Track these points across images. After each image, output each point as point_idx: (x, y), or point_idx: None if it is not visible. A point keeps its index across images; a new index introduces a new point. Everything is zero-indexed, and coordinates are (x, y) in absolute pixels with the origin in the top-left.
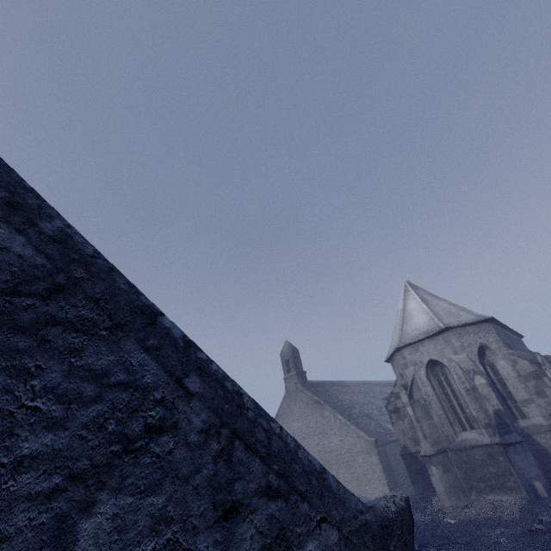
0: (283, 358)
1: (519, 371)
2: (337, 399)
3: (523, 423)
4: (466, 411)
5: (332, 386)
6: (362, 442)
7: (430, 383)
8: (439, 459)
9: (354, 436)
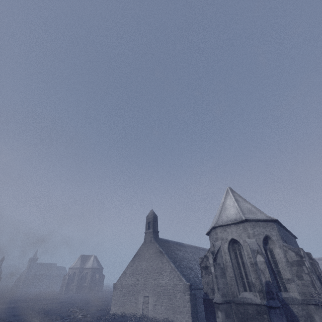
0: (147, 220)
1: (288, 258)
2: (174, 253)
3: (284, 294)
4: (248, 278)
5: (174, 244)
6: (181, 284)
7: (229, 254)
8: (224, 307)
9: (178, 279)
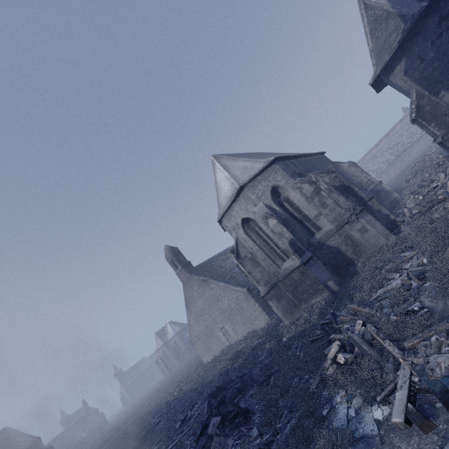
0: (168, 260)
1: (306, 194)
2: (220, 268)
3: (319, 235)
4: (280, 247)
5: (218, 257)
6: (240, 295)
7: (250, 237)
8: (272, 293)
9: (234, 292)
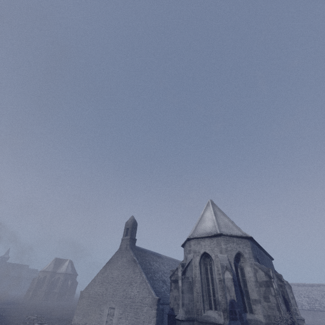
0: (126, 226)
1: (257, 278)
2: (149, 264)
3: (249, 316)
4: (215, 295)
5: (151, 254)
6: (150, 298)
7: (200, 268)
8: (186, 324)
9: (147, 291)
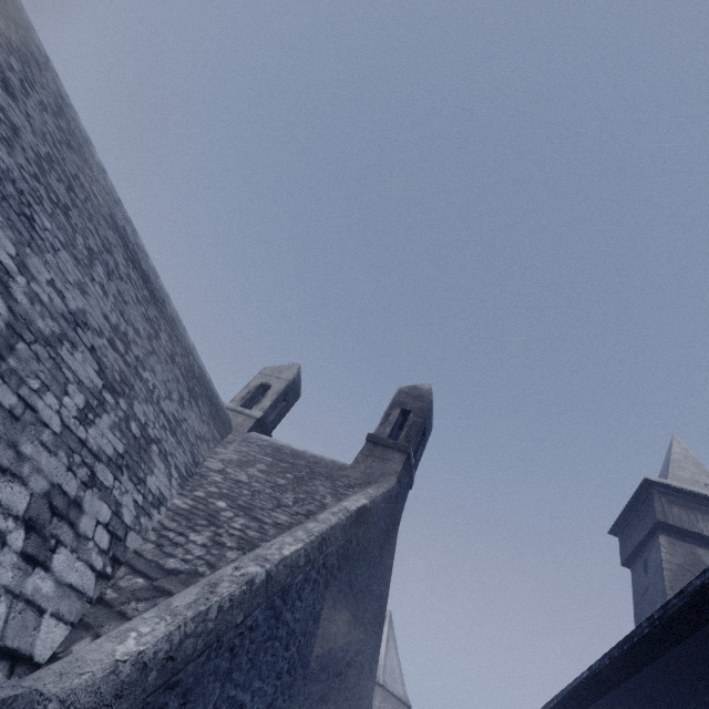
0: None
1: None
2: None
3: None
4: None
5: None
6: None
7: None
8: None
9: None
